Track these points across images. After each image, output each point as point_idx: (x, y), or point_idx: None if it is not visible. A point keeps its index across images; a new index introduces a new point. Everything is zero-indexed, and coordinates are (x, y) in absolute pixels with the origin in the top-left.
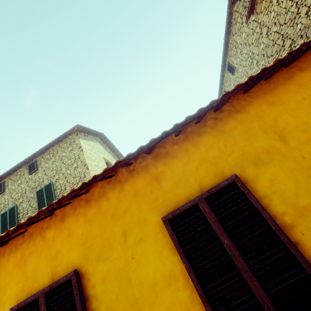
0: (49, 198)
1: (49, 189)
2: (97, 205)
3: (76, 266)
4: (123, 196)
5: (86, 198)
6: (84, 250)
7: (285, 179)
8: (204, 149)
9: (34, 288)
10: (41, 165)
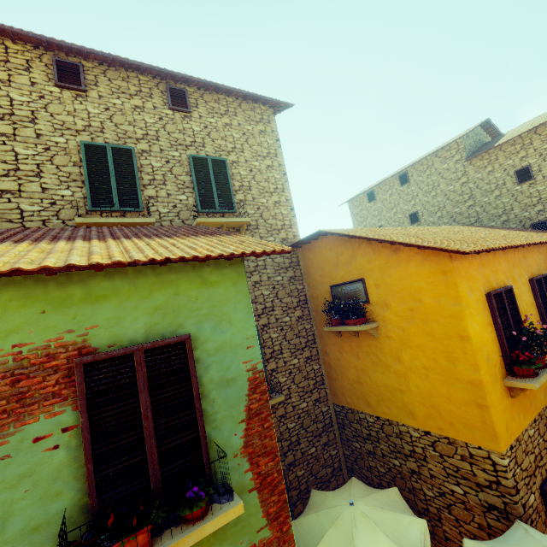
0: (221, 184)
1: (221, 170)
2: (507, 255)
3: (504, 284)
4: (515, 258)
5: None
6: (506, 277)
7: None
8: (535, 255)
9: (490, 287)
10: (198, 110)
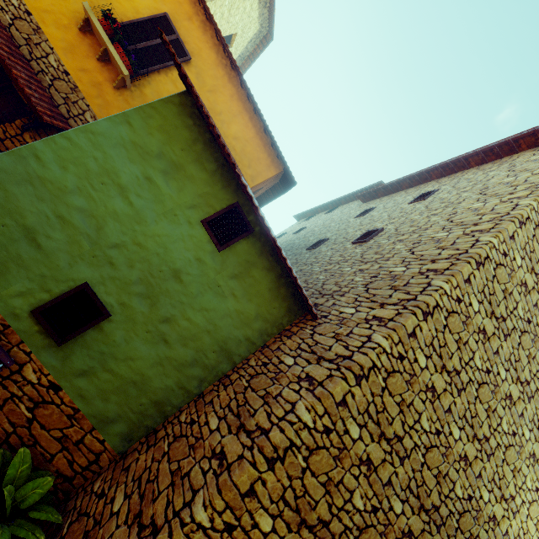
0: None
1: None
2: None
3: None
4: None
5: None
6: None
7: None
8: (207, 52)
9: None
10: None
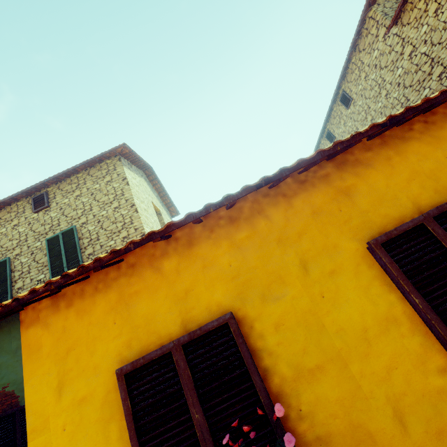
0: (69, 250)
1: (70, 237)
2: (251, 225)
3: (226, 309)
4: (294, 214)
5: (228, 216)
6: (236, 287)
7: None
8: (414, 159)
9: (152, 342)
10: (55, 200)
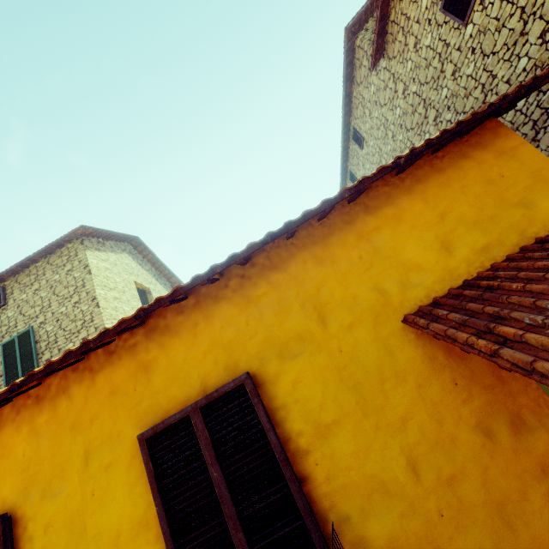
0: (25, 356)
1: (26, 341)
2: (53, 407)
3: (9, 507)
4: (93, 394)
5: (36, 395)
6: (23, 481)
7: (313, 382)
8: (219, 325)
9: None
10: (12, 296)
